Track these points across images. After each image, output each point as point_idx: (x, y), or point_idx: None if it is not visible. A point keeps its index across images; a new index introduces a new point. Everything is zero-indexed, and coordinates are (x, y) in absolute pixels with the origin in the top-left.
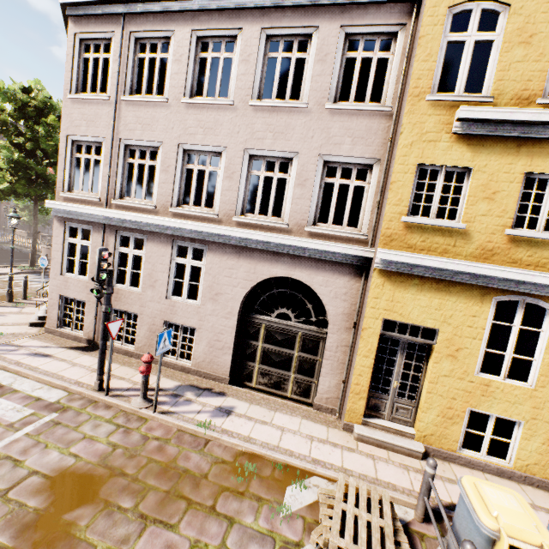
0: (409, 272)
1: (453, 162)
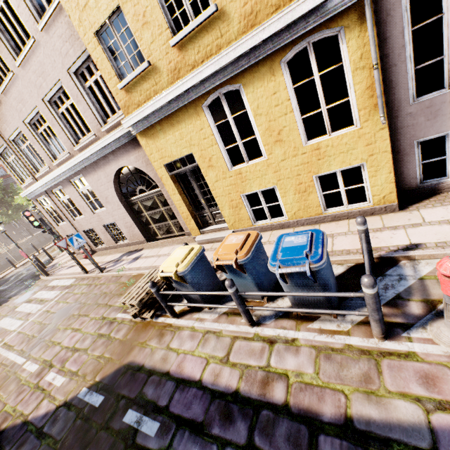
0: (149, 125)
1: (107, 12)
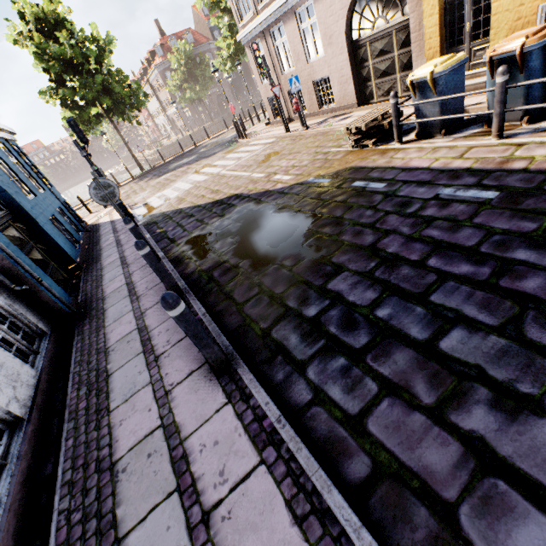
0: None
1: None
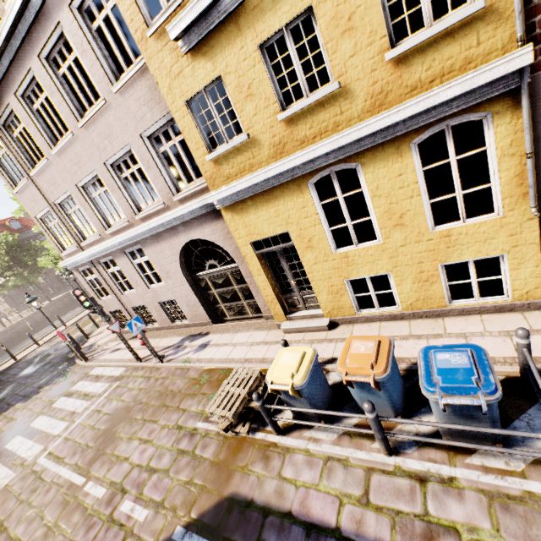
0: (239, 199)
1: (204, 81)
